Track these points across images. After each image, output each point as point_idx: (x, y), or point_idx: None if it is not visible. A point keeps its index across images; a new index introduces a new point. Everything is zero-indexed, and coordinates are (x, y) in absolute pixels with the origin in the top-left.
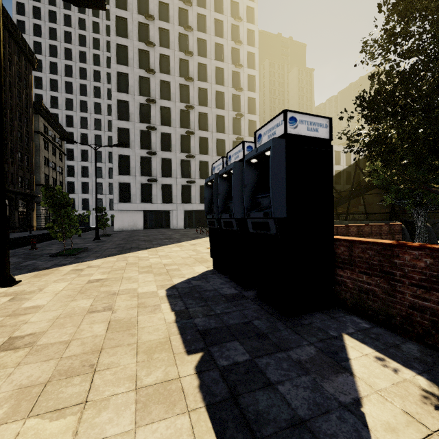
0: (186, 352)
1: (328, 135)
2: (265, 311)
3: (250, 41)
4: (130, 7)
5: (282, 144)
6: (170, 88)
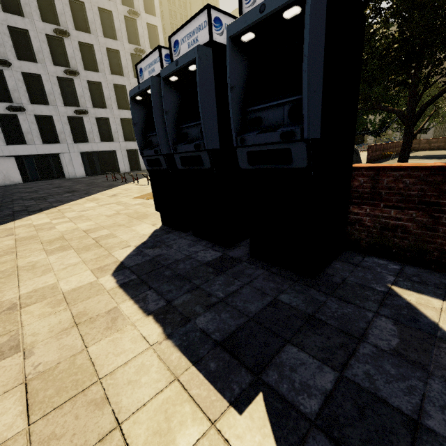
0: (233, 406)
1: None
2: (279, 275)
3: None
4: None
5: None
6: None
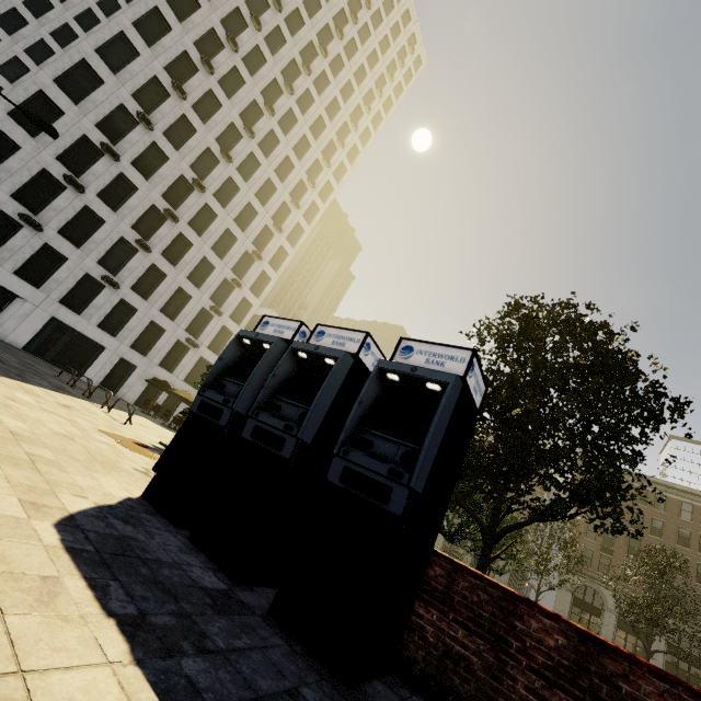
0: None
1: (479, 406)
2: (304, 659)
3: (323, 193)
4: (217, 4)
5: (459, 389)
6: (191, 137)
